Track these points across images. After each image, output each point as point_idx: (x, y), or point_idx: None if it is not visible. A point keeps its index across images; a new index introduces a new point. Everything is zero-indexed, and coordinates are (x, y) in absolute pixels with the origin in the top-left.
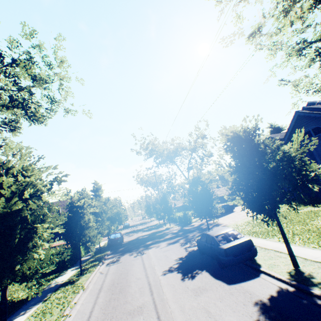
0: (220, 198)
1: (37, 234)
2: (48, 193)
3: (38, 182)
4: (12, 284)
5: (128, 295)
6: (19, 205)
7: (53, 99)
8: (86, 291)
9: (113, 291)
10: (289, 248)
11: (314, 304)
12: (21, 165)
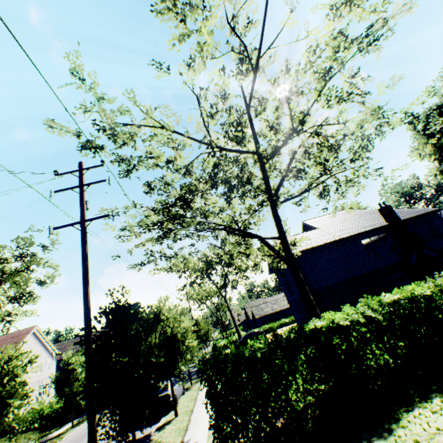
0: (276, 314)
1: (10, 405)
2: (24, 373)
3: (15, 369)
4: (19, 439)
5: (81, 442)
6: (0, 389)
7: (42, 282)
8: (63, 441)
9: (77, 440)
10: (174, 401)
11: (144, 441)
12: (10, 353)
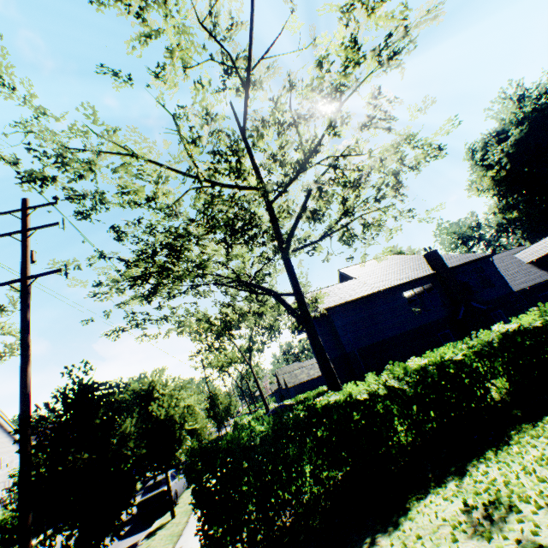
0: (313, 381)
1: None
2: None
3: None
4: None
5: None
6: None
7: None
8: None
9: None
10: (170, 499)
11: None
12: None
